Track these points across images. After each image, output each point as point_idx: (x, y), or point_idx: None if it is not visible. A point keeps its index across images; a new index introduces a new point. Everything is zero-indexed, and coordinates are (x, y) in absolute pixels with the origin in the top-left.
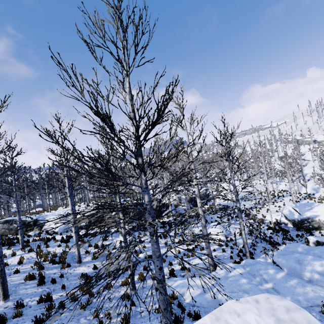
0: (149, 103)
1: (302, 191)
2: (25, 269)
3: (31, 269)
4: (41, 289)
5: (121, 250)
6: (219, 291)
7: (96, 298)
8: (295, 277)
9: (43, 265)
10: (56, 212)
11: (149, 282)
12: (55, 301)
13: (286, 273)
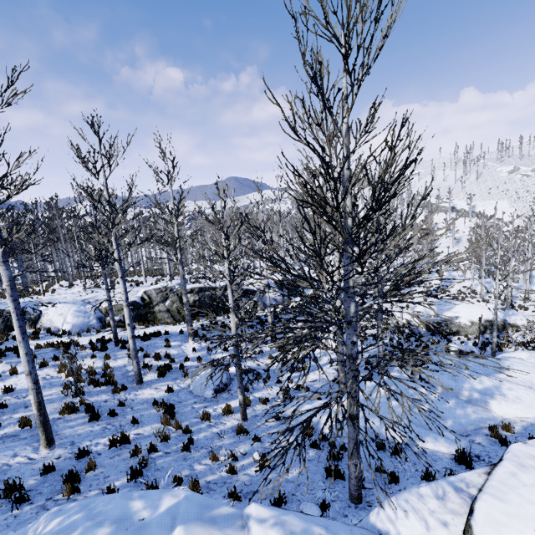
0: (407, 168)
1: (433, 280)
2: (49, 395)
3: (60, 396)
4: (98, 426)
5: (198, 363)
6: (446, 427)
7: (196, 435)
8: (452, 397)
9: (82, 389)
10: (56, 296)
11: (259, 408)
12: (134, 443)
13: (440, 392)
